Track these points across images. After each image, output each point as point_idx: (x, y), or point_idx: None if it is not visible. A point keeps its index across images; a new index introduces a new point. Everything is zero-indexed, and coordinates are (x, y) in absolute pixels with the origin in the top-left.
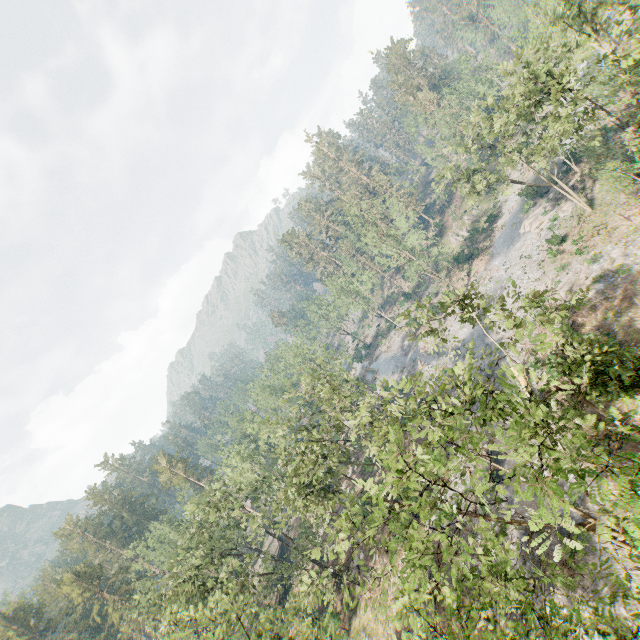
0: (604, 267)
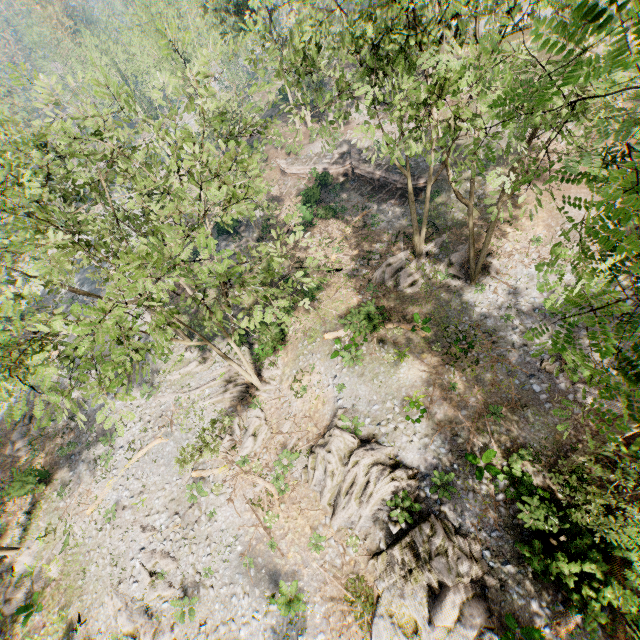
0: None
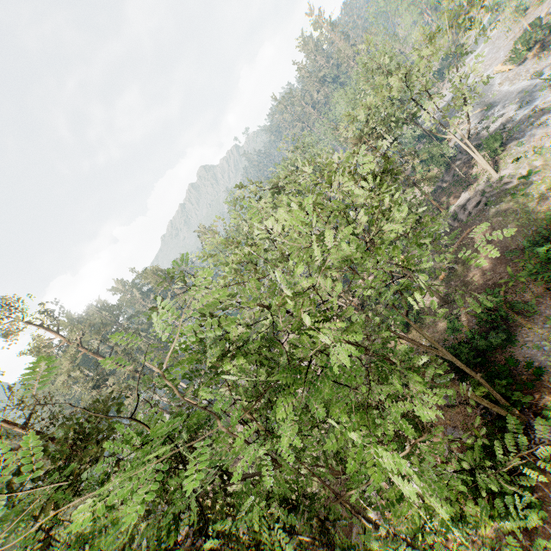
0: None
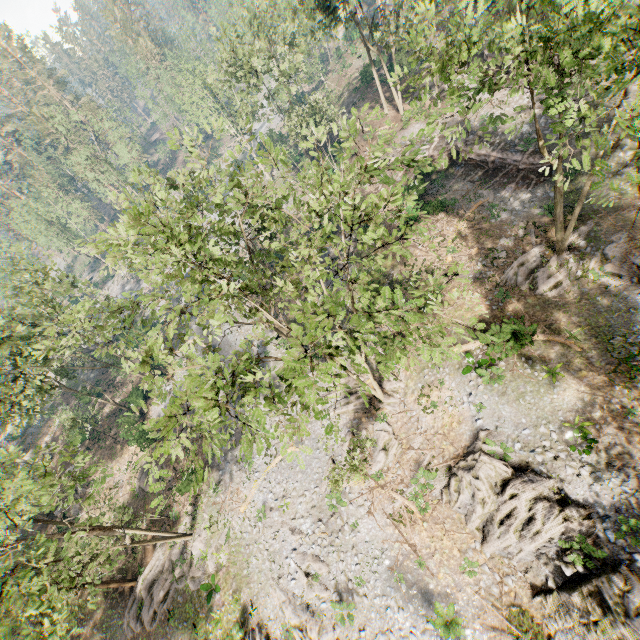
0: None
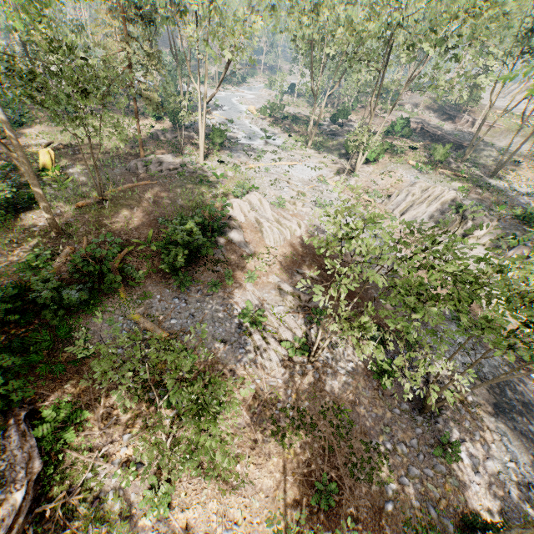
0: (296, 110)
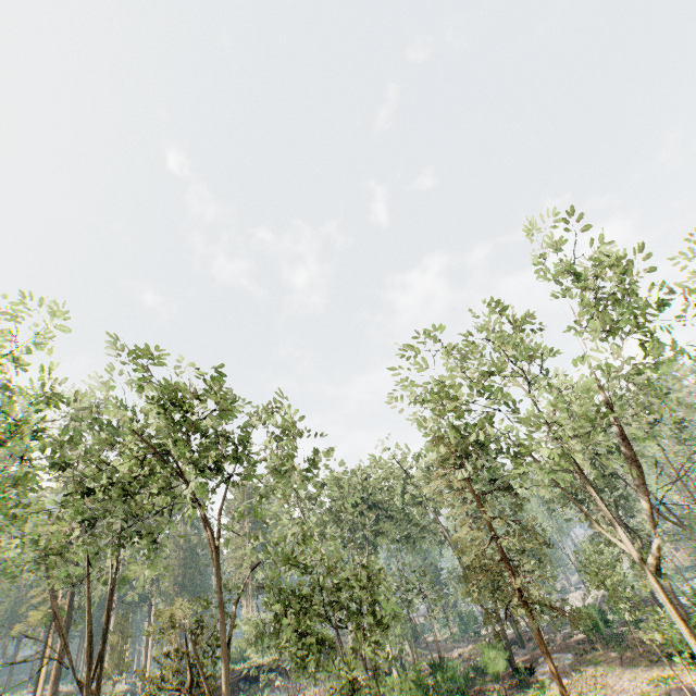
0: None
